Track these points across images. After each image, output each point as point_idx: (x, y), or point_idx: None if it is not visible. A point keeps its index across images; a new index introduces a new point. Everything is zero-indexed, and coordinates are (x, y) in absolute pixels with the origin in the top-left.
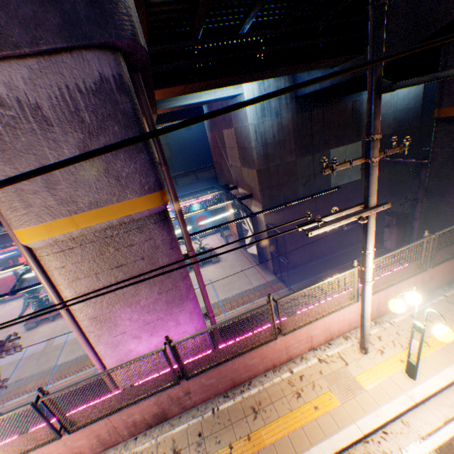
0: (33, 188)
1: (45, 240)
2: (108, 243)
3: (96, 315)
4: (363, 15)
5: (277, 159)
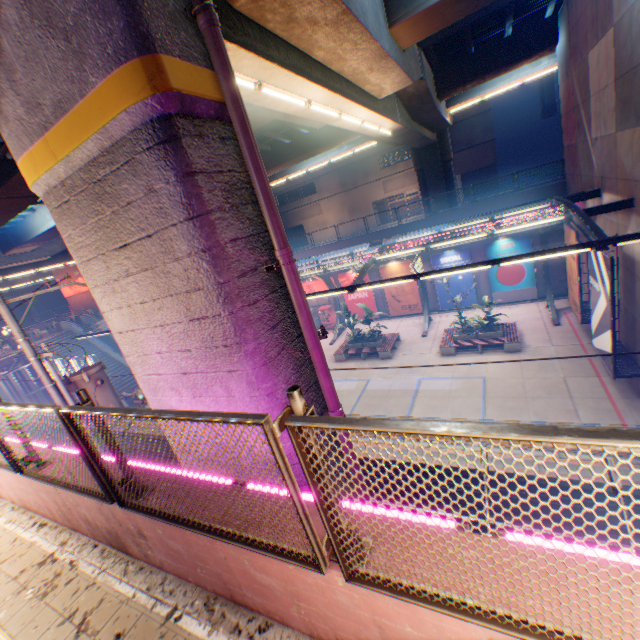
0: (1, 86)
1: (38, 183)
2: (100, 196)
3: (121, 328)
4: None
5: None
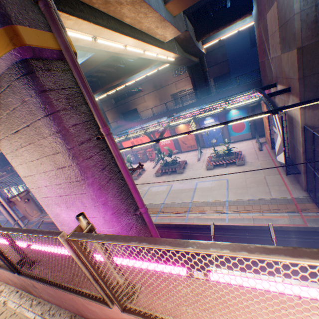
0: None
1: None
2: None
3: (24, 175)
4: None
5: None
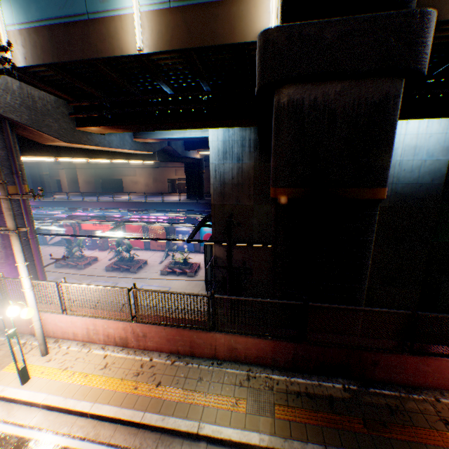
0: None
1: None
2: None
3: None
4: (250, 86)
5: (234, 200)
